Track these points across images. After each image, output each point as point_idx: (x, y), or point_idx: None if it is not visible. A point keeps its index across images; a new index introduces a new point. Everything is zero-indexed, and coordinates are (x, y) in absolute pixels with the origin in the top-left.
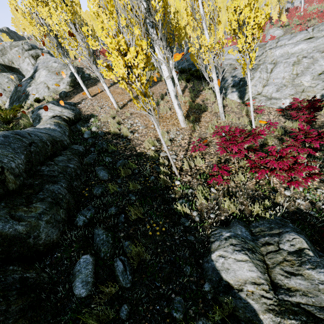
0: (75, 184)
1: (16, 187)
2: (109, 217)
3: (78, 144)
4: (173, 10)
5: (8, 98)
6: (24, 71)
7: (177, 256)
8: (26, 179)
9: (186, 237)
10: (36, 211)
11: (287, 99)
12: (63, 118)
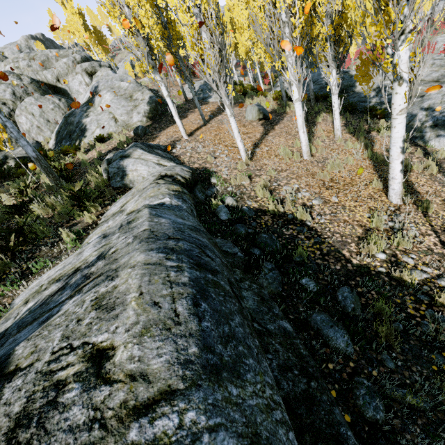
0: None
1: None
2: None
3: (219, 235)
4: None
5: (53, 134)
6: (74, 93)
7: None
8: None
9: None
10: None
11: None
12: (177, 180)
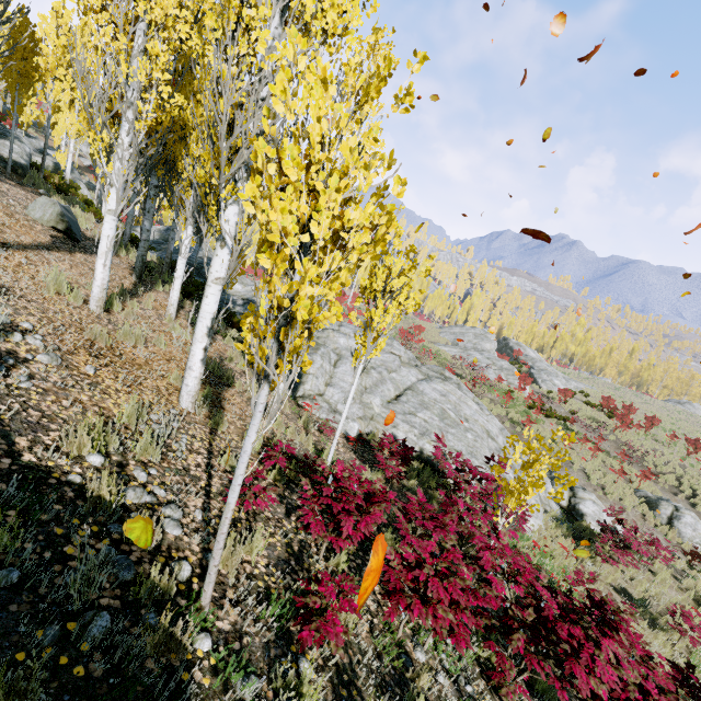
0: None
1: None
2: None
3: None
4: None
5: None
6: None
7: None
8: None
9: None
10: None
11: (357, 424)
12: None
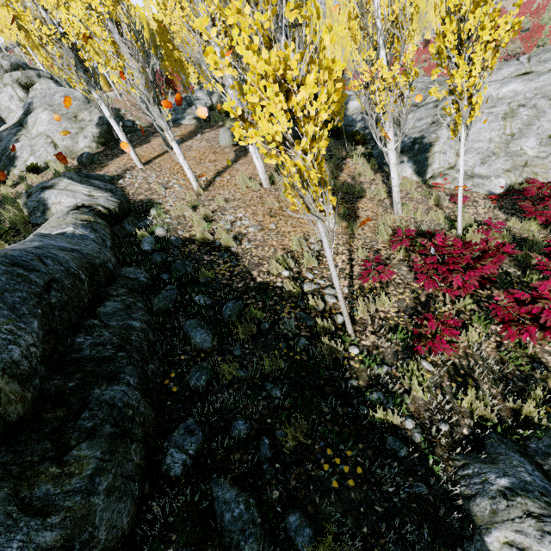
0: (150, 370)
1: (26, 408)
2: (237, 447)
3: (133, 265)
4: None
5: None
6: (3, 110)
7: (408, 542)
8: (45, 381)
9: (410, 488)
10: (81, 473)
11: (502, 179)
12: (97, 211)
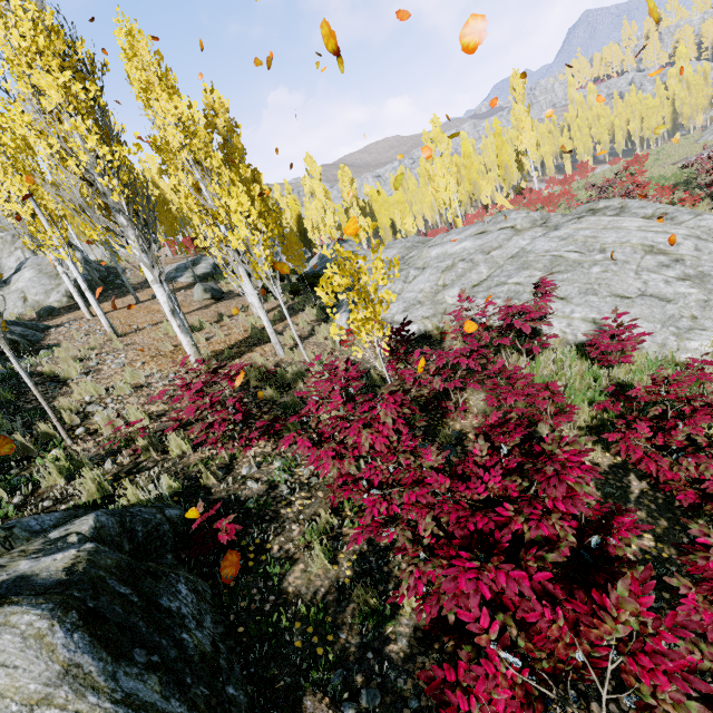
0: None
1: None
2: None
3: None
4: (318, 186)
5: None
6: (6, 270)
7: None
8: None
9: None
10: None
11: (415, 325)
12: None
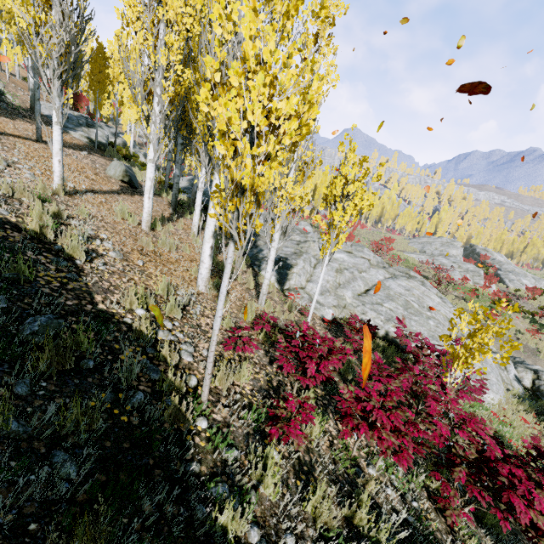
0: None
1: None
2: None
3: None
4: None
5: None
6: None
7: None
8: None
9: None
10: None
11: (331, 310)
12: None
